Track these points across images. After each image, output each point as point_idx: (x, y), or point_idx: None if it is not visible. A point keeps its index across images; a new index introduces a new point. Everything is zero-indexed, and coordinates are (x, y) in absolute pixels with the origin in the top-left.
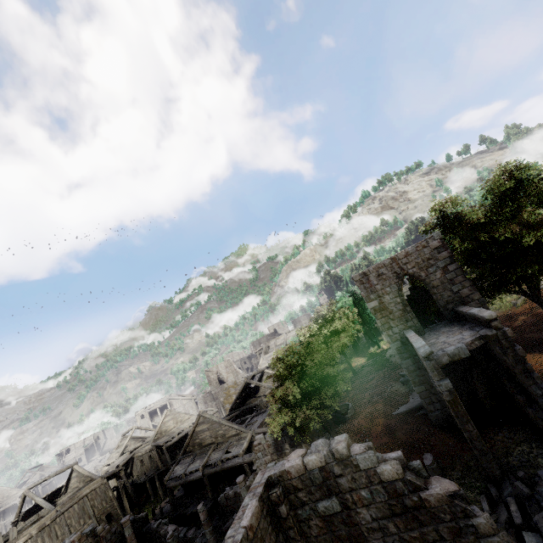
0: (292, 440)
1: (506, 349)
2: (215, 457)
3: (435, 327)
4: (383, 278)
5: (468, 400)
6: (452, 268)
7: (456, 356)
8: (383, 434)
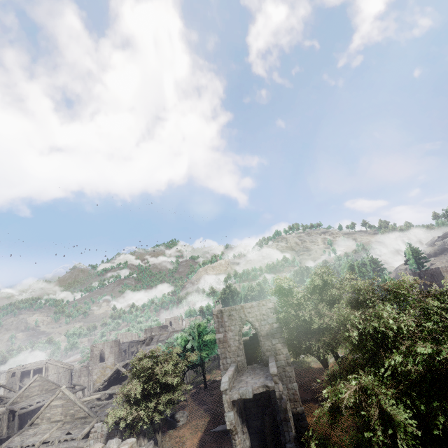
0: (122, 435)
1: (277, 399)
2: (56, 436)
3: (255, 367)
4: (232, 318)
5: (261, 432)
6: (276, 326)
7: (243, 396)
8: (195, 447)
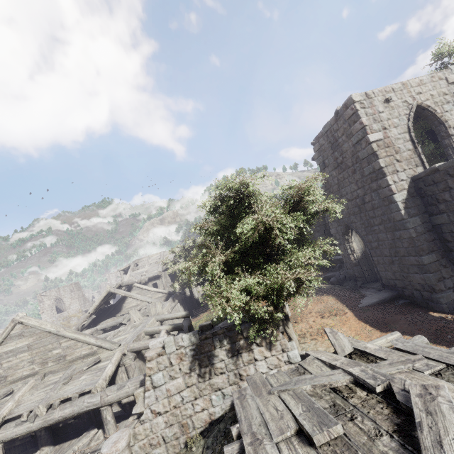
0: (234, 342)
1: None
2: (34, 400)
3: None
4: (391, 106)
5: None
6: None
7: None
8: (368, 330)
